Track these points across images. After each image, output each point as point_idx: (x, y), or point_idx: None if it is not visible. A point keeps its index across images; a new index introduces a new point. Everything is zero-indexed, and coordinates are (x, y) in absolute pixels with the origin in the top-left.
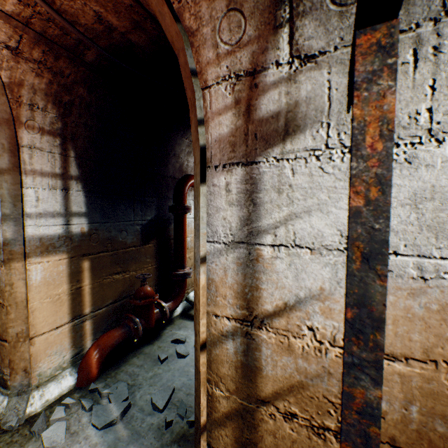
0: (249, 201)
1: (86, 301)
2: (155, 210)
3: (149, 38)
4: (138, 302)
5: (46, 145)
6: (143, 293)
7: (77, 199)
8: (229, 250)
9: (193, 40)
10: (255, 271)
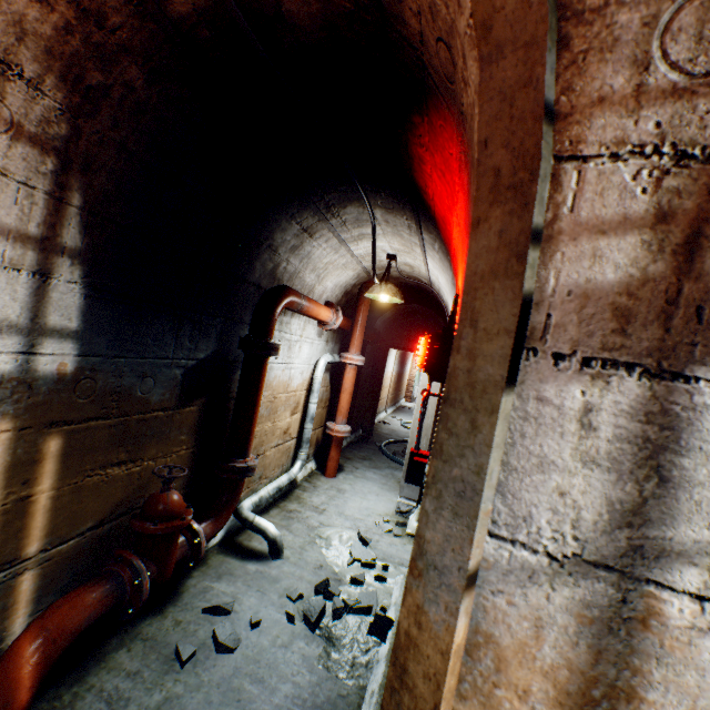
0: (647, 467)
1: (34, 527)
2: (215, 341)
3: (324, 13)
4: (152, 526)
5: (18, 164)
6: (165, 508)
7: (64, 298)
8: (560, 575)
9: (572, 33)
10: (634, 649)
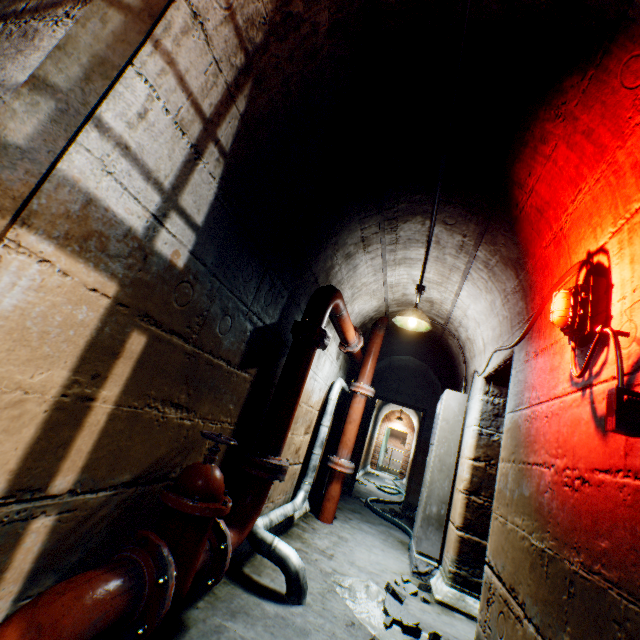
0: None
1: (77, 448)
2: (278, 312)
3: None
4: (190, 502)
5: (219, 43)
6: (207, 482)
7: (201, 187)
8: None
9: None
10: None
